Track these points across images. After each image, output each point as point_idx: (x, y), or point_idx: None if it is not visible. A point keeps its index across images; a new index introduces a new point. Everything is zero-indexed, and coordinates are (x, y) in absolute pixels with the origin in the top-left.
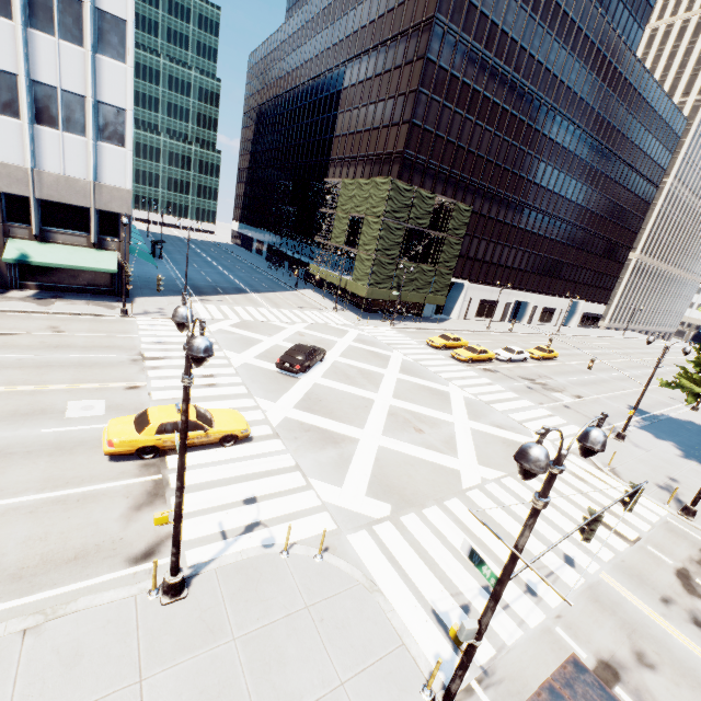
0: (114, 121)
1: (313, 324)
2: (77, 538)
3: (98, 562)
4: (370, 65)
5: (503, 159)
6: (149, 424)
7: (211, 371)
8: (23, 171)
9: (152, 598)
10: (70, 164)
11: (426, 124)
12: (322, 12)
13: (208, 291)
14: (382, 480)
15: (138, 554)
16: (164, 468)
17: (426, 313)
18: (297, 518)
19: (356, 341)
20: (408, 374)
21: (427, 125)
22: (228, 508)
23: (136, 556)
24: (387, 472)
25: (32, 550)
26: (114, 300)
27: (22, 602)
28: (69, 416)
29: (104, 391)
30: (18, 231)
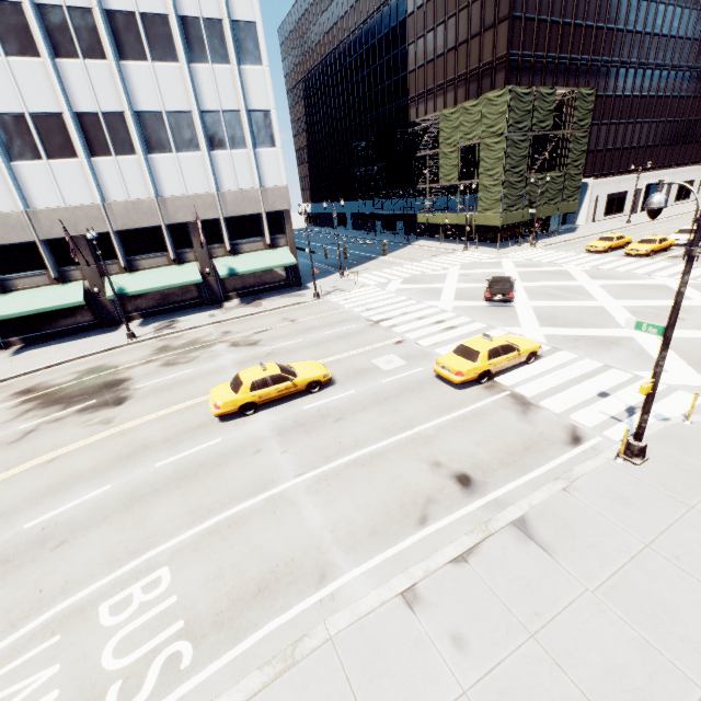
0: (263, 124)
1: (463, 265)
2: (509, 437)
3: (546, 449)
4: None
5: (614, 19)
6: (479, 353)
7: (437, 318)
8: (211, 197)
9: (622, 463)
10: (240, 178)
11: (526, 12)
12: None
13: (347, 266)
14: (697, 360)
15: (568, 440)
16: (503, 386)
17: (552, 227)
18: (660, 399)
19: (518, 267)
20: (602, 279)
21: (527, 13)
22: (592, 402)
23: (569, 442)
24: (693, 354)
25: (489, 449)
26: (295, 290)
27: (531, 477)
28: (386, 369)
29: (383, 349)
30: (216, 251)
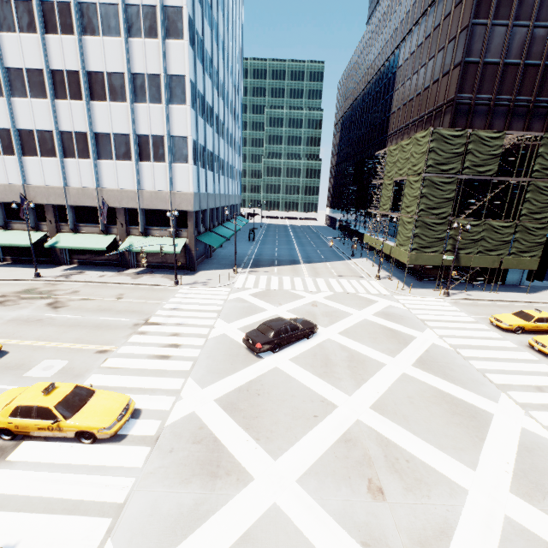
0: (181, 146)
1: (339, 293)
2: None
3: None
4: (420, 31)
5: None
6: (9, 403)
7: (182, 341)
8: (134, 192)
9: None
10: (158, 183)
11: (487, 57)
12: (382, 16)
13: (264, 264)
14: None
15: None
16: (4, 457)
17: (511, 280)
18: None
19: (378, 314)
20: (426, 368)
21: (489, 57)
22: None
23: None
24: None
25: None
26: (182, 273)
27: None
28: (26, 374)
29: (79, 352)
30: (134, 231)
